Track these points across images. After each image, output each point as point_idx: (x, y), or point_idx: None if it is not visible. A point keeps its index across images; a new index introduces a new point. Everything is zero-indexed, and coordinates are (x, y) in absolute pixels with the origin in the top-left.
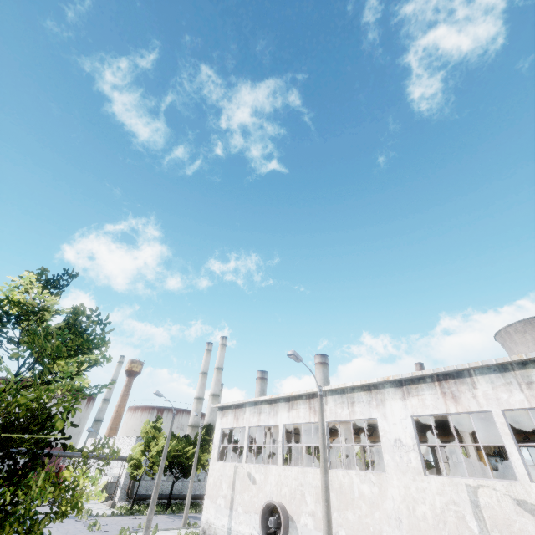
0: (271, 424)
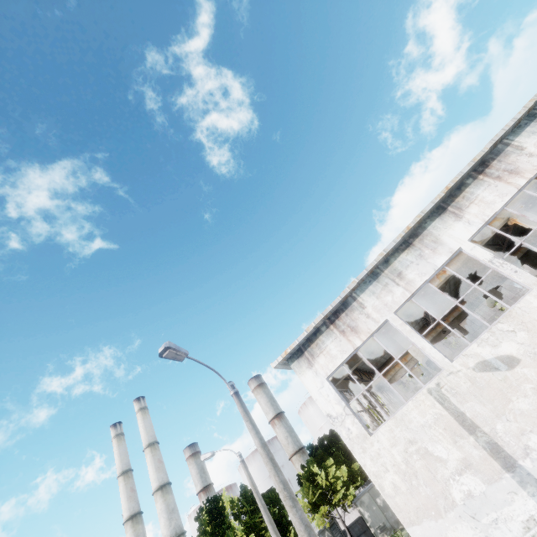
0: (442, 262)
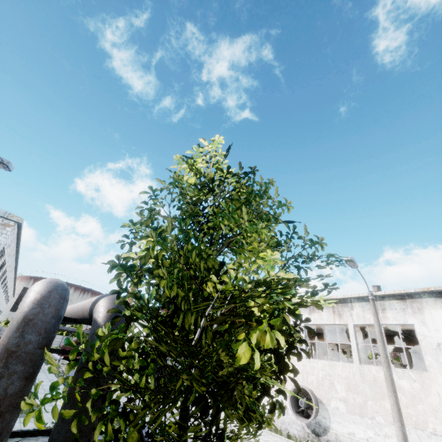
0: (291, 323)
